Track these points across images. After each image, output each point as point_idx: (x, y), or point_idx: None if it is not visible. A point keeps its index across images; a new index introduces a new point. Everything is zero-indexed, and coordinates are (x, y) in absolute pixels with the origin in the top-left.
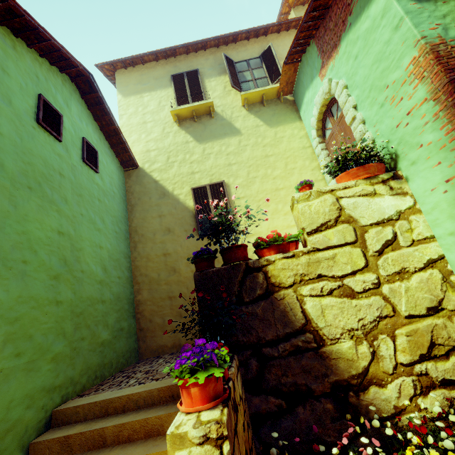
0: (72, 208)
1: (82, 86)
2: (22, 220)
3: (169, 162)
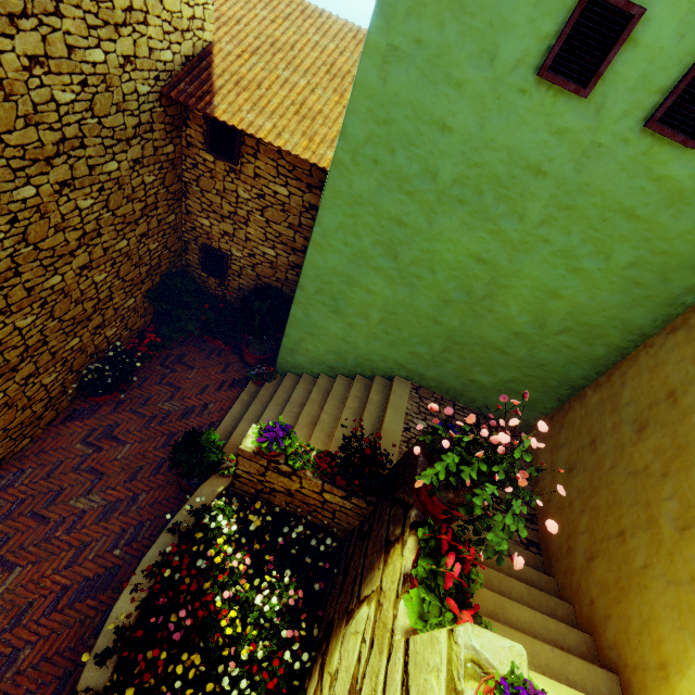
0: (530, 229)
1: None
2: (433, 239)
3: None
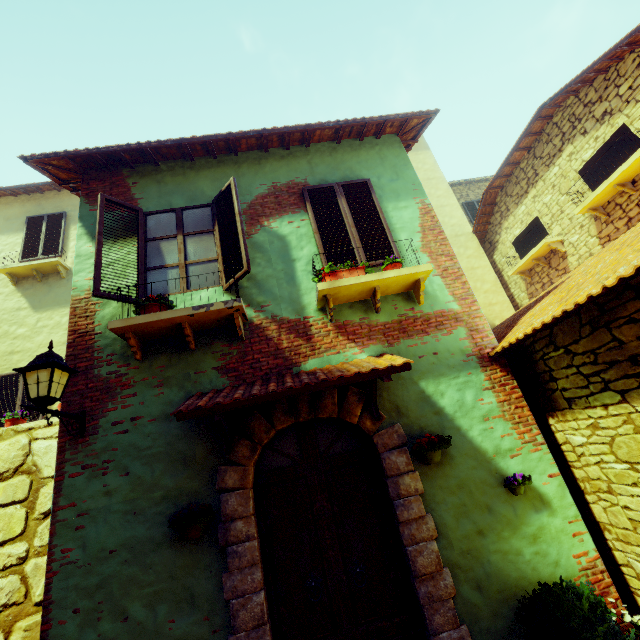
0: None
1: None
2: None
3: None
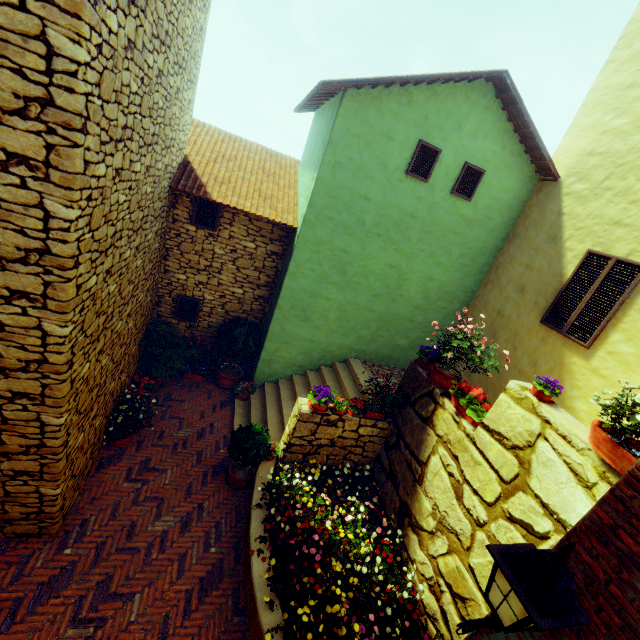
0: (413, 246)
1: (498, 83)
2: (365, 258)
3: (601, 186)
